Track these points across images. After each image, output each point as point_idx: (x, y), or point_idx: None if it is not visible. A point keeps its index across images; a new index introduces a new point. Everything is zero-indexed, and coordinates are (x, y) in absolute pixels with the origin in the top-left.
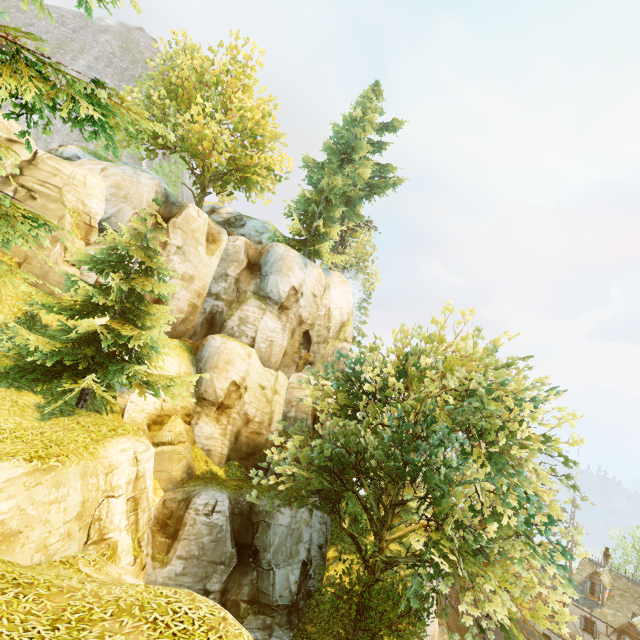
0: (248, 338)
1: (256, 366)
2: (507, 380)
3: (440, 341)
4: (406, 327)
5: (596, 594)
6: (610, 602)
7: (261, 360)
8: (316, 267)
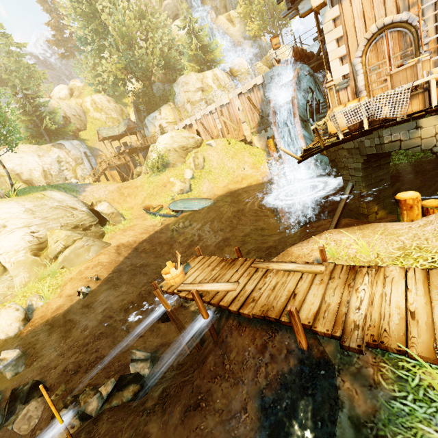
0: None
1: None
2: None
3: None
4: None
5: None
6: None
7: None
8: None
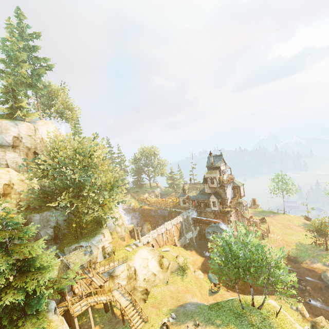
0: (4, 165)
1: (14, 174)
2: (83, 147)
3: (54, 143)
4: (56, 139)
5: (184, 192)
6: (188, 192)
7: (16, 171)
8: (24, 123)
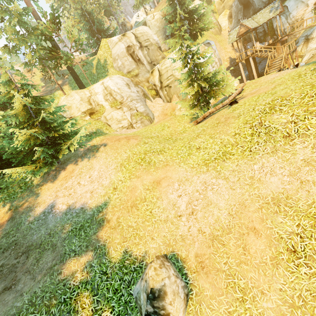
0: None
1: None
2: None
3: None
4: None
5: None
6: None
7: None
8: None
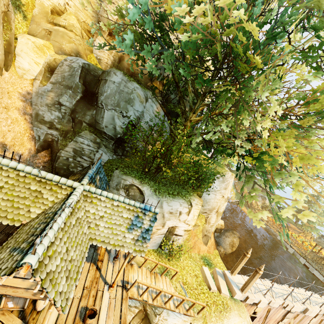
0: None
1: None
2: None
3: None
4: None
5: None
6: None
7: None
8: None
